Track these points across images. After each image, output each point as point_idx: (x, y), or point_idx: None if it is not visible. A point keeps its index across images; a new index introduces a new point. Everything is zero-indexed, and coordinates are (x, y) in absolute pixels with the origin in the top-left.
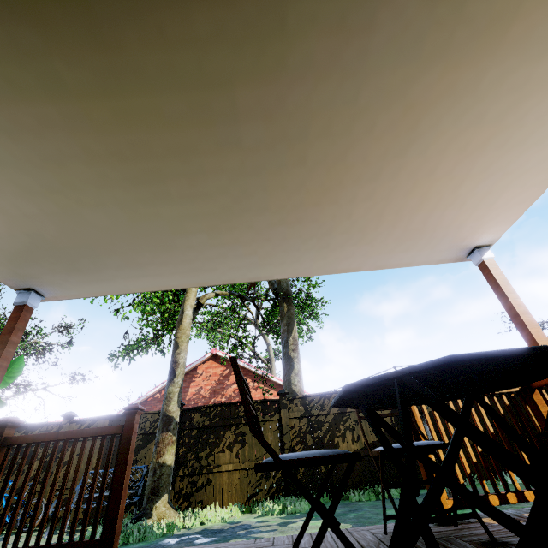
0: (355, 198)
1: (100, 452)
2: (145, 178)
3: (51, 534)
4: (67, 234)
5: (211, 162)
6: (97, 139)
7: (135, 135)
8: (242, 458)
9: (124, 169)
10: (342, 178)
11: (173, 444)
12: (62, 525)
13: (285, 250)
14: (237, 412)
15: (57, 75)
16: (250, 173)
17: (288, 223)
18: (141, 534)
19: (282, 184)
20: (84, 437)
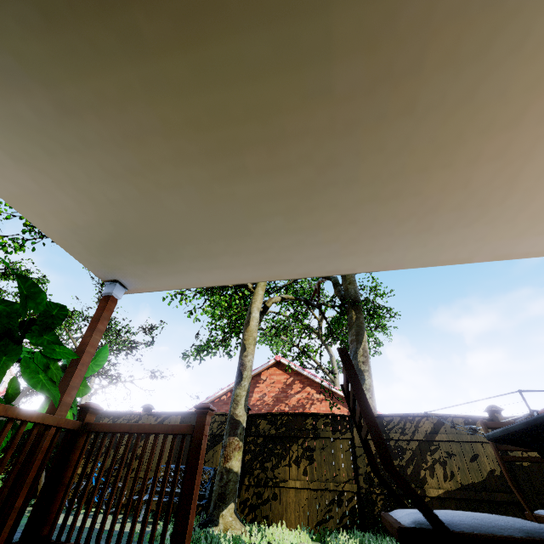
0: (479, 157)
1: (170, 452)
2: (222, 150)
3: (120, 538)
4: (146, 221)
5: (295, 121)
6: (174, 106)
7: (213, 96)
8: (310, 476)
9: (201, 140)
10: (464, 128)
11: (239, 450)
12: (131, 530)
13: (374, 235)
14: (304, 424)
15: (137, 30)
16: (340, 132)
17: (382, 198)
18: (208, 543)
19: (380, 144)
20: (155, 433)
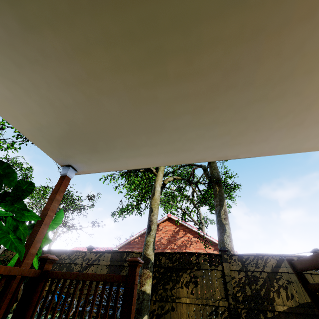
0: None
1: (108, 298)
2: (149, 59)
3: None
4: (90, 121)
5: (211, 30)
6: (114, 18)
7: (146, 7)
8: (196, 295)
9: (133, 51)
10: None
11: (150, 278)
12: None
13: (257, 129)
14: (190, 259)
15: None
16: (247, 39)
17: (270, 98)
18: None
19: (278, 50)
20: (96, 281)
